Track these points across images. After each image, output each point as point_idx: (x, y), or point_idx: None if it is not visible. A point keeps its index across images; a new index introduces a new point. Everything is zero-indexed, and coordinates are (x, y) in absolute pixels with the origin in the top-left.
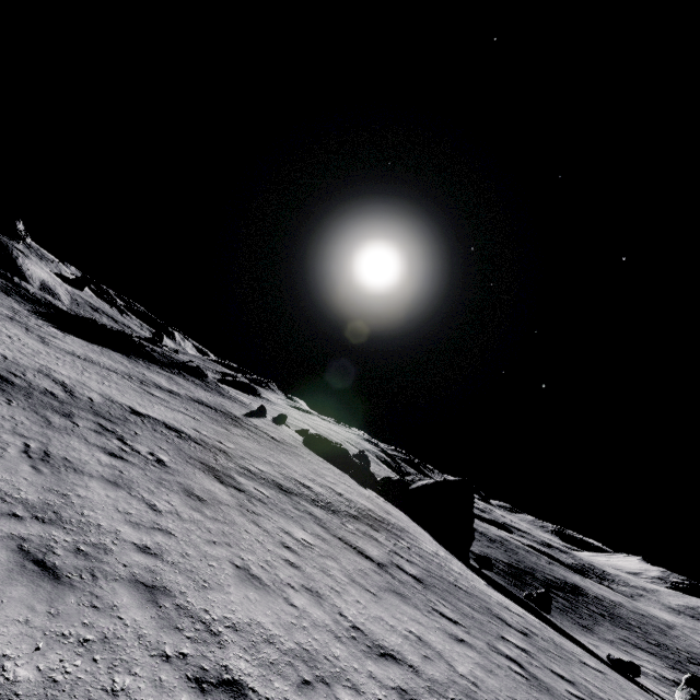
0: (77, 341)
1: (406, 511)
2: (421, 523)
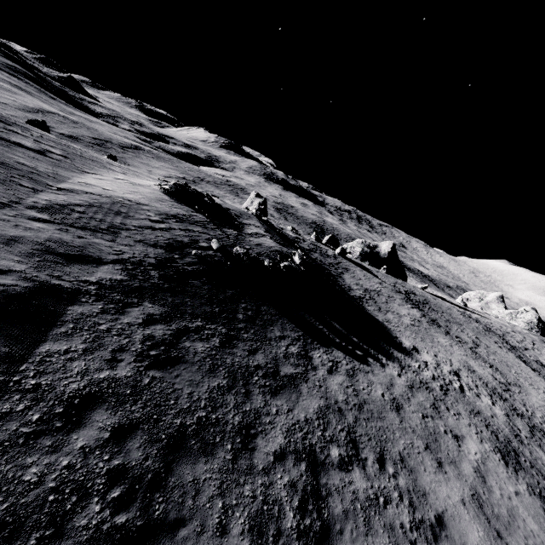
0: (425, 347)
1: (390, 273)
2: (403, 279)
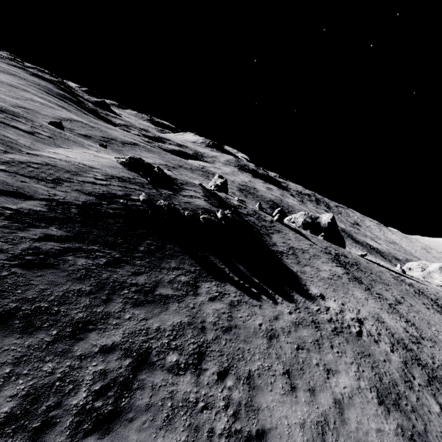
0: (334, 296)
1: (329, 240)
2: (341, 246)
